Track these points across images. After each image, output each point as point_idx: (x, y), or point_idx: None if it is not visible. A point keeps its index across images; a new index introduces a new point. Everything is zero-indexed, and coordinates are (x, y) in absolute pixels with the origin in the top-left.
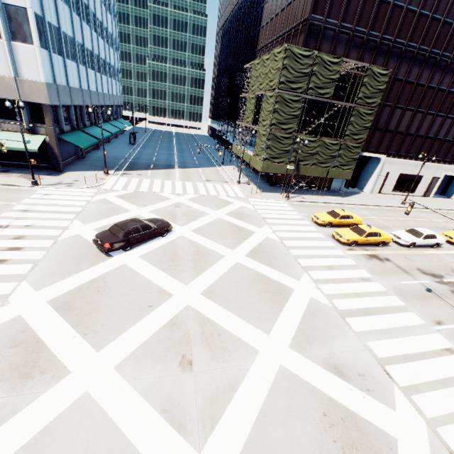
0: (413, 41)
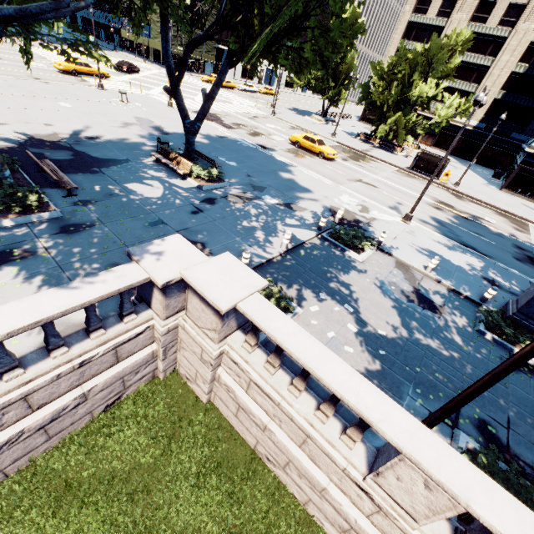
0: None
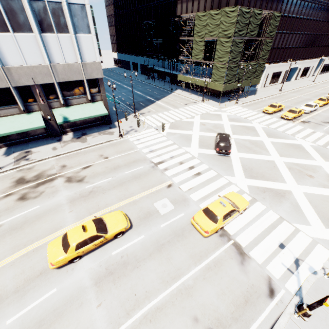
0: None
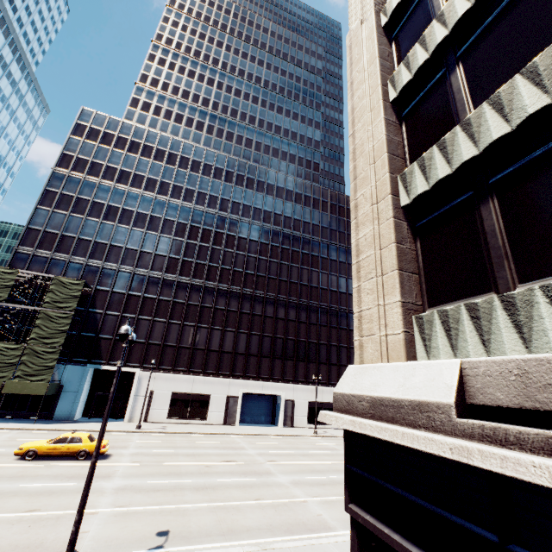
0: (143, 267)
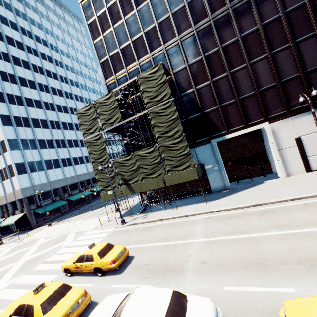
0: (201, 19)
